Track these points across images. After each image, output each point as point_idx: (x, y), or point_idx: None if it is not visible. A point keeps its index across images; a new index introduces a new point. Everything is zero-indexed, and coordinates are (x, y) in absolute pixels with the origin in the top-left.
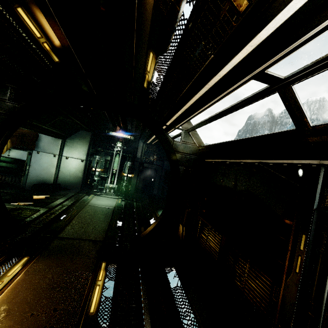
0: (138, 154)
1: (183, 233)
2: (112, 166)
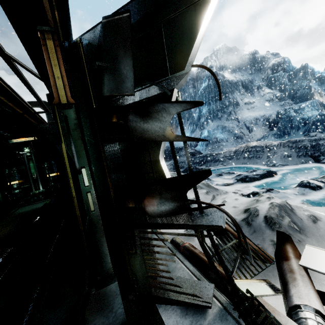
0: None
1: None
2: (29, 173)
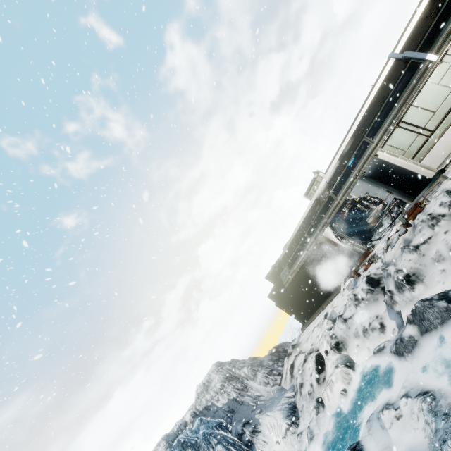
0: None
1: None
2: None
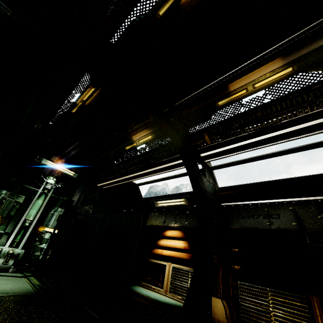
0: (74, 199)
1: (226, 312)
2: (27, 212)
